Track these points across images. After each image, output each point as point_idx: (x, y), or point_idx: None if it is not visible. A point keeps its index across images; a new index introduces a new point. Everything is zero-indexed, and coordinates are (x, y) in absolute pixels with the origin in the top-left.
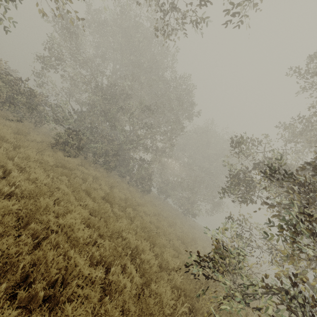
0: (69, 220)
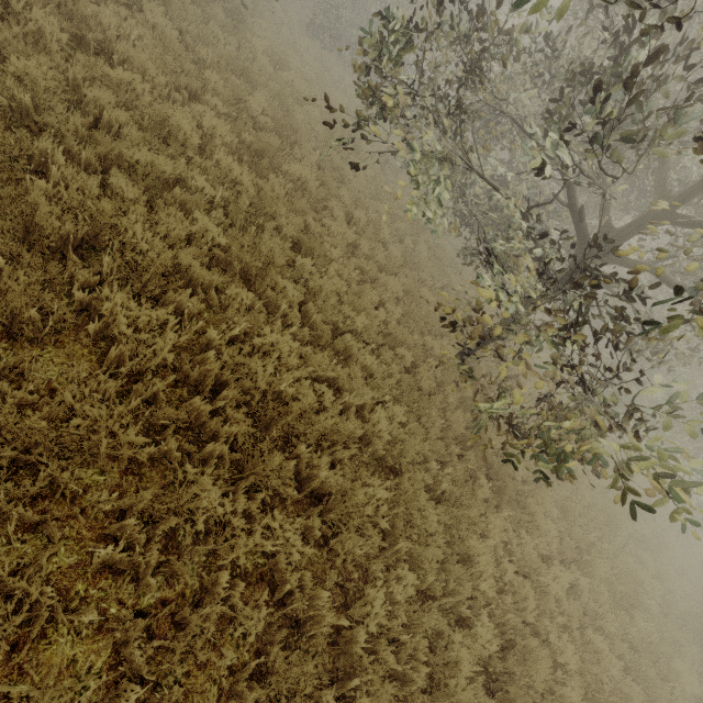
0: (336, 97)
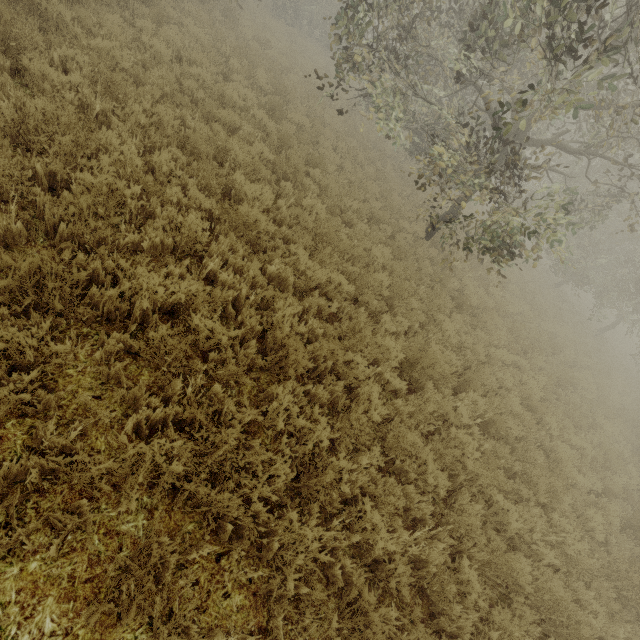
0: (306, 64)
